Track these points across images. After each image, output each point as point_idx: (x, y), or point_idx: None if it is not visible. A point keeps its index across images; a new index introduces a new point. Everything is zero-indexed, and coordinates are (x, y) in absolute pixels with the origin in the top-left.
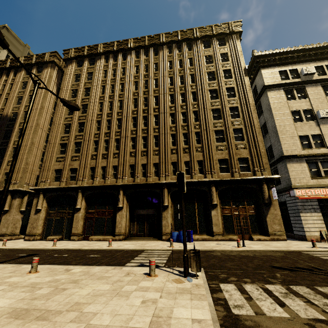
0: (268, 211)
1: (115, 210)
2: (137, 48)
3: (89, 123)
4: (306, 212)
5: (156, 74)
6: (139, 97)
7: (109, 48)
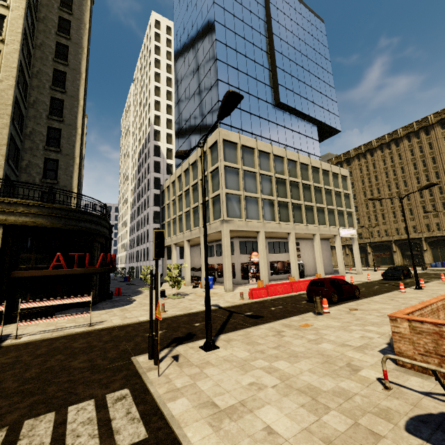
0: None
1: (391, 253)
2: (379, 145)
3: (360, 206)
4: None
5: (400, 163)
6: (391, 184)
7: (358, 151)
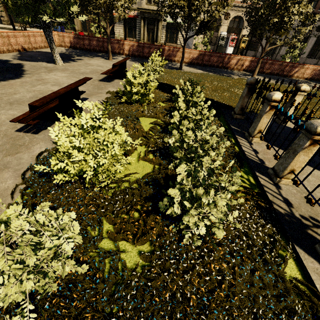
0: (101, 20)
1: None
2: None
3: None
4: (117, 24)
5: None
6: None
7: None
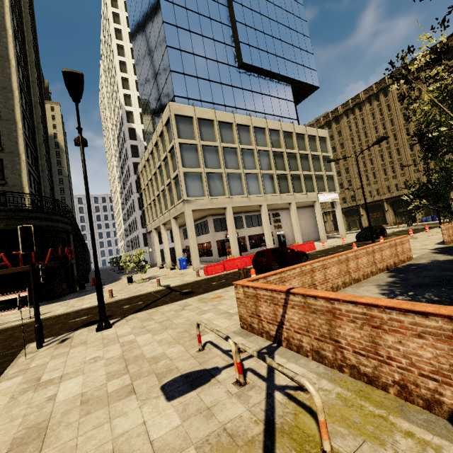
0: None
1: (383, 212)
2: (367, 97)
3: (351, 167)
4: None
5: (390, 114)
6: None
7: (346, 107)
